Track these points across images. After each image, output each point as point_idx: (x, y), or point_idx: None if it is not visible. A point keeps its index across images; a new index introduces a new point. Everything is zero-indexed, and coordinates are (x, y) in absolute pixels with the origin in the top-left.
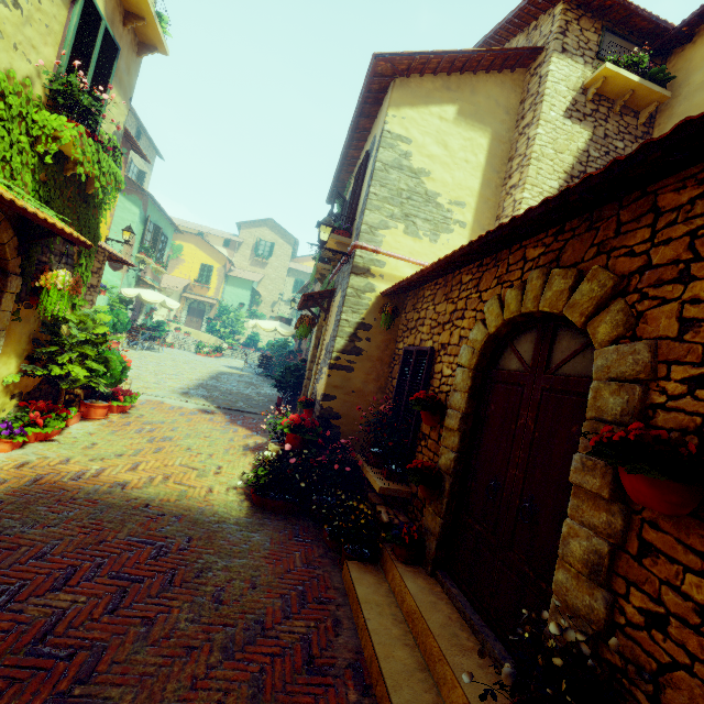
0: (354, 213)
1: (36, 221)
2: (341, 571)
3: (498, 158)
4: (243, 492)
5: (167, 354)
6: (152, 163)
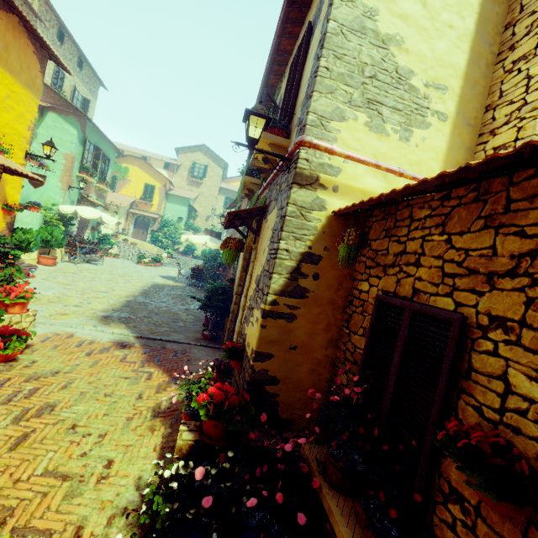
0: (293, 107)
1: None
2: None
3: (491, 25)
4: (136, 519)
5: (107, 266)
6: (96, 92)
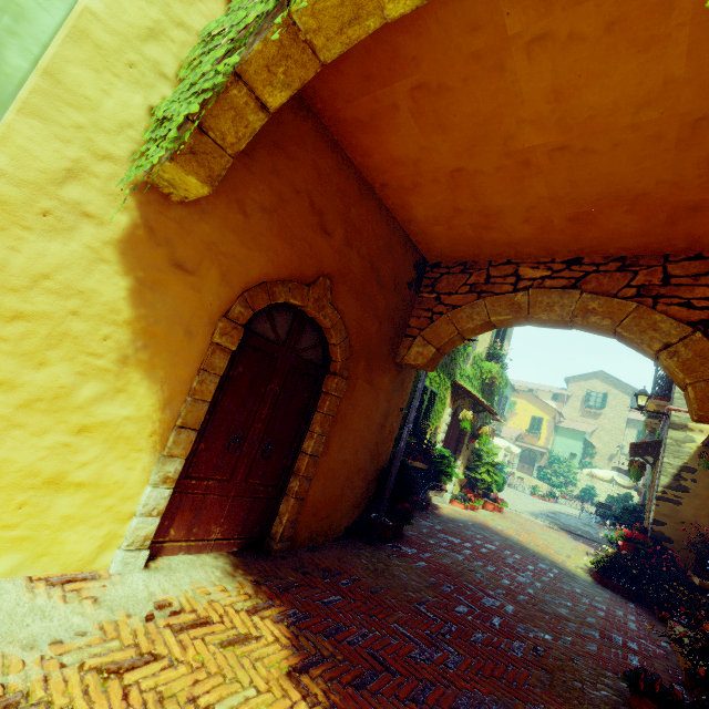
0: (670, 383)
1: (486, 407)
2: (666, 628)
3: None
4: (587, 572)
5: (510, 490)
6: None
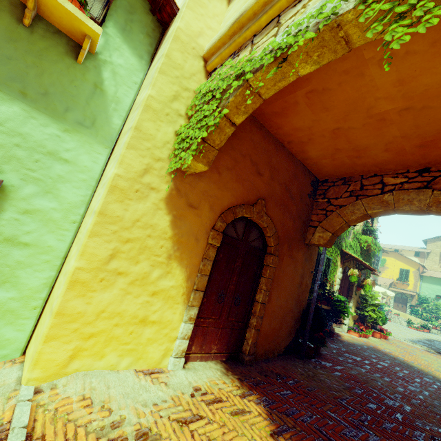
0: None
1: (366, 266)
2: None
3: None
4: None
5: (390, 323)
6: None
